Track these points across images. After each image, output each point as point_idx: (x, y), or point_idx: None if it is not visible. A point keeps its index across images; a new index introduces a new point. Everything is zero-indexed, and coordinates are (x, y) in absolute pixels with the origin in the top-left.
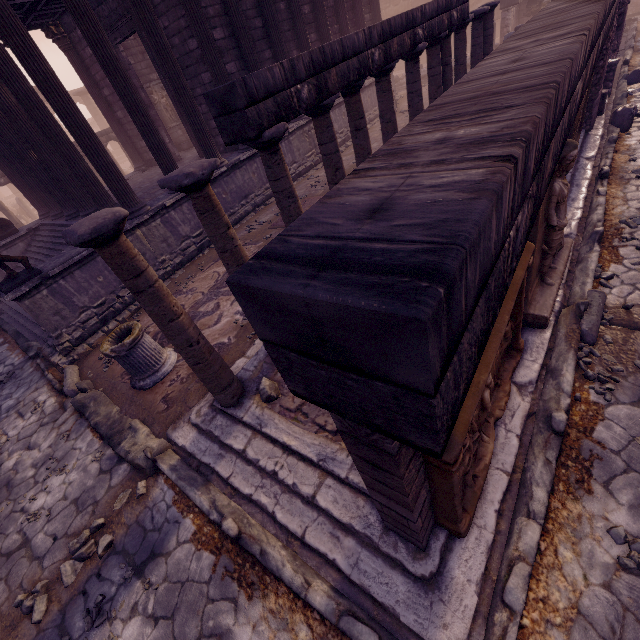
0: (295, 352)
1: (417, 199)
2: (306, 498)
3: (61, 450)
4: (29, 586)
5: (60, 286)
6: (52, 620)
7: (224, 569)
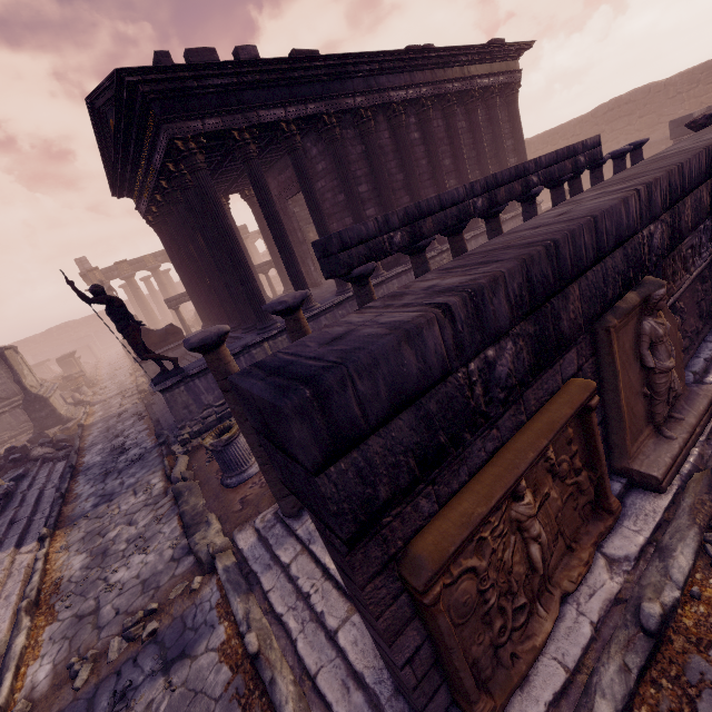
0: (266, 438)
1: (363, 332)
2: (329, 632)
3: (151, 531)
4: (84, 652)
5: (195, 384)
6: (87, 691)
7: (235, 690)
